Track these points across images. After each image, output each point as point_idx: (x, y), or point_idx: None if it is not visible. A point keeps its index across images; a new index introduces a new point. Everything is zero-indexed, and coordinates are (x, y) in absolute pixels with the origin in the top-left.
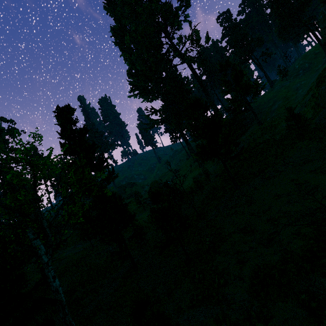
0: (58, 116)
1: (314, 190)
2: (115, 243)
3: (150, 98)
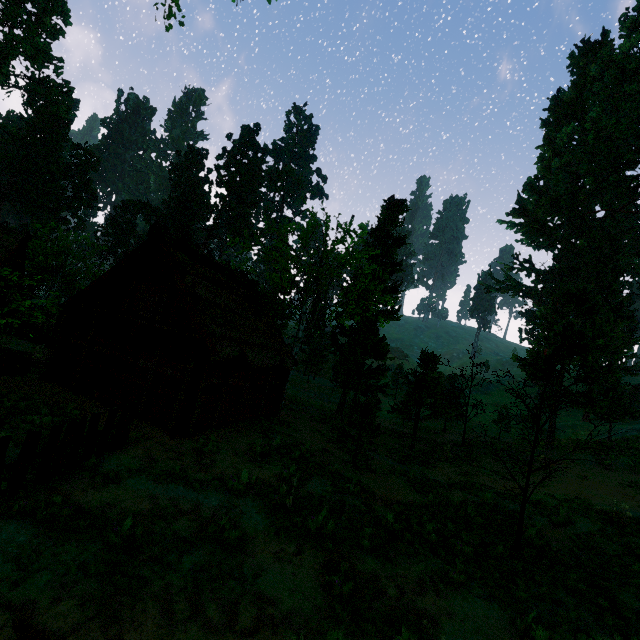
0: (385, 209)
1: (637, 498)
2: (334, 398)
3: (537, 241)
